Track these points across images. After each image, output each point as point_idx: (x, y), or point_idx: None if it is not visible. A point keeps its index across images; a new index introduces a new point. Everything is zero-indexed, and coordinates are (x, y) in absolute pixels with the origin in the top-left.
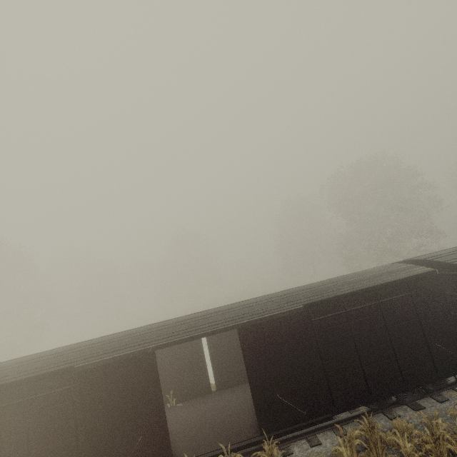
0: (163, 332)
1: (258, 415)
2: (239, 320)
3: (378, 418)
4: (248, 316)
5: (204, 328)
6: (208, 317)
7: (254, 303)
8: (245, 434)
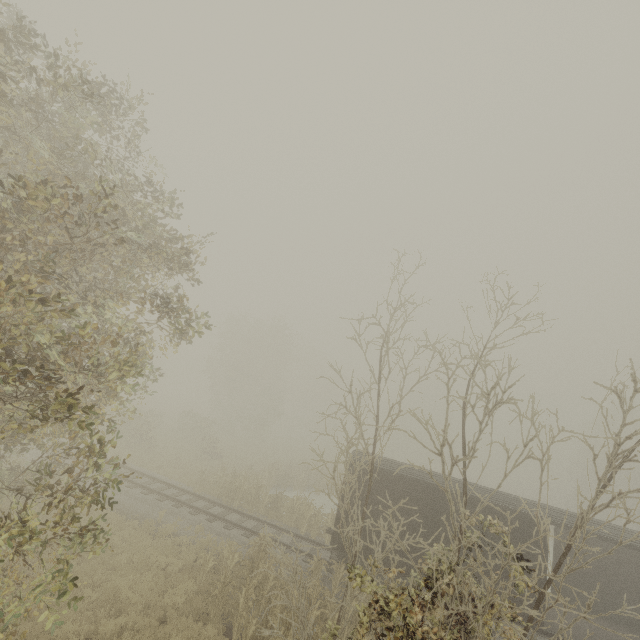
0: (549, 512)
1: None
2: None
3: None
4: None
5: (601, 533)
6: (595, 523)
7: None
8: None
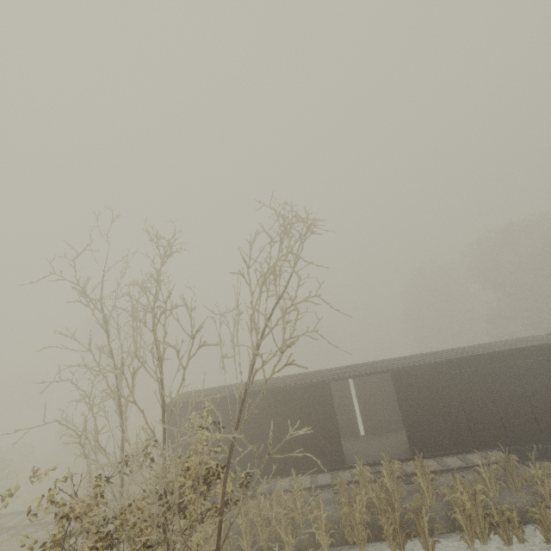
0: (331, 373)
1: (409, 440)
2: (391, 367)
3: (519, 467)
4: (398, 365)
5: (364, 371)
6: (364, 366)
7: (401, 358)
8: (398, 455)
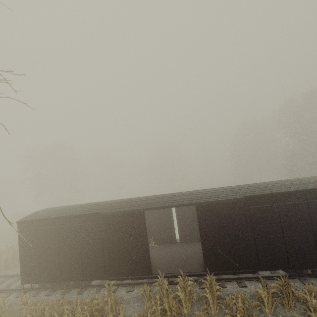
0: (149, 201)
1: (205, 259)
2: (197, 200)
3: (294, 281)
4: (203, 199)
5: (174, 202)
6: (177, 196)
7: (209, 191)
8: (195, 269)
